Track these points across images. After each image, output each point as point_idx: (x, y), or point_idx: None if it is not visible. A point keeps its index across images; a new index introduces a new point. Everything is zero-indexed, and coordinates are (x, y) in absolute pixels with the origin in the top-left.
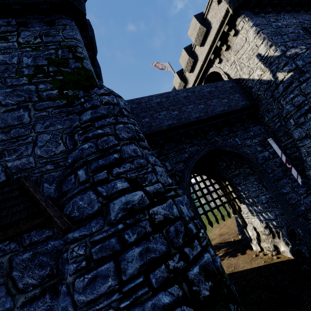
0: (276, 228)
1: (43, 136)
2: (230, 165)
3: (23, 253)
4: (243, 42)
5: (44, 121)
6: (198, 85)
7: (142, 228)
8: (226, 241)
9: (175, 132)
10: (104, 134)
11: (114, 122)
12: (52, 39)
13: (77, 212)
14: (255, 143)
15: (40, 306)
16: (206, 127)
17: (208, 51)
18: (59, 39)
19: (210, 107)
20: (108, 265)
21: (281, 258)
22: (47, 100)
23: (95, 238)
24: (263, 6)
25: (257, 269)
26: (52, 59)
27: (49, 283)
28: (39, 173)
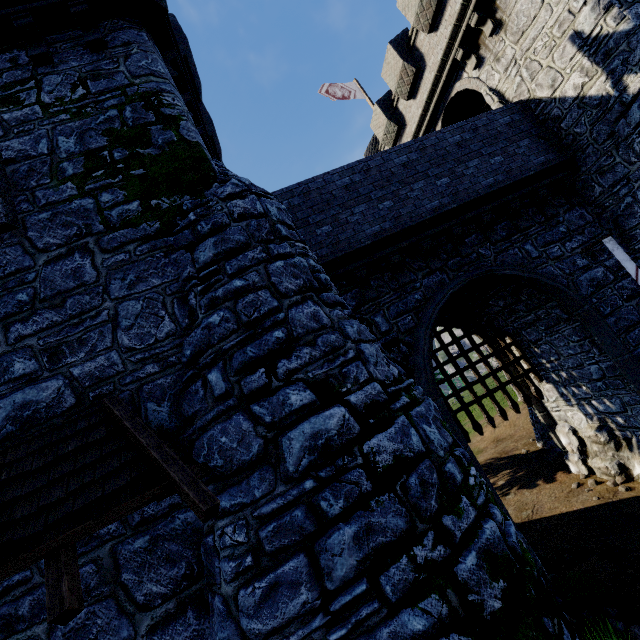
0: (623, 430)
1: (127, 305)
2: (515, 305)
3: (133, 539)
4: (536, 7)
5: (125, 274)
6: (430, 126)
7: (352, 484)
8: (510, 455)
9: (390, 249)
10: (247, 289)
11: (265, 257)
12: (107, 83)
13: (219, 458)
14: (573, 250)
15: (181, 632)
16: (458, 228)
17: (449, 42)
18: (121, 80)
19: (462, 180)
20: (296, 562)
21: (636, 490)
22: (122, 226)
23: (264, 510)
24: None
25: (582, 514)
26: (116, 131)
27: (189, 591)
28: (134, 384)
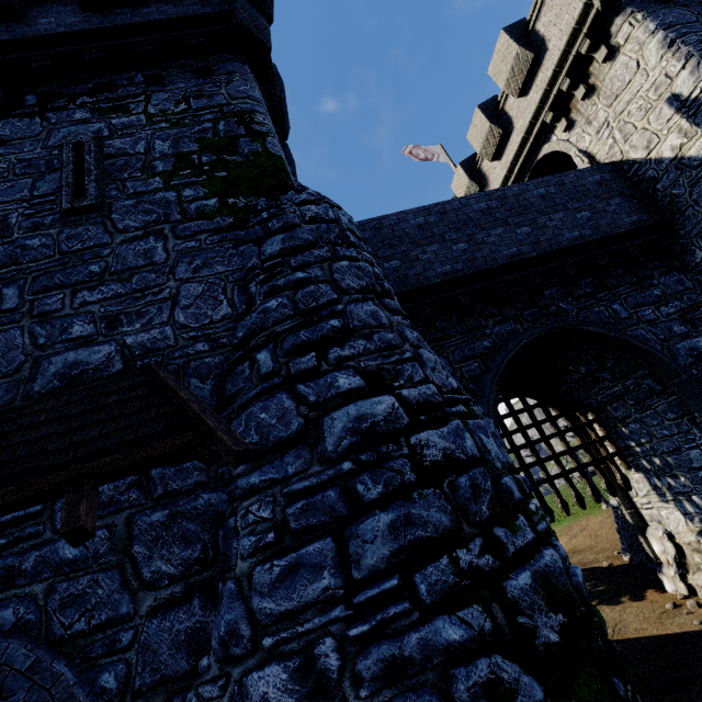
0: None
1: (189, 287)
2: (599, 372)
3: (151, 511)
4: (631, 72)
5: (193, 259)
6: None
7: (394, 472)
8: (589, 567)
9: (460, 290)
10: (309, 281)
11: (330, 256)
12: (207, 102)
13: (255, 434)
14: (668, 315)
15: (183, 620)
16: (537, 278)
17: (539, 106)
18: (220, 101)
19: (545, 231)
20: (322, 543)
21: None
22: (197, 218)
23: (295, 487)
24: None
25: (679, 638)
26: (208, 140)
27: (199, 576)
28: (182, 359)
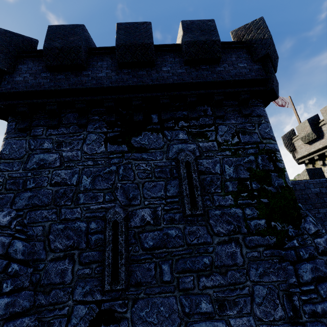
0: None
1: (258, 288)
2: None
3: None
4: None
5: (257, 266)
6: None
7: None
8: None
9: None
10: None
11: None
12: (249, 138)
13: None
14: None
15: None
16: None
17: None
18: (256, 138)
19: None
20: None
21: None
22: (256, 233)
23: None
24: None
25: None
26: (253, 170)
27: None
28: None
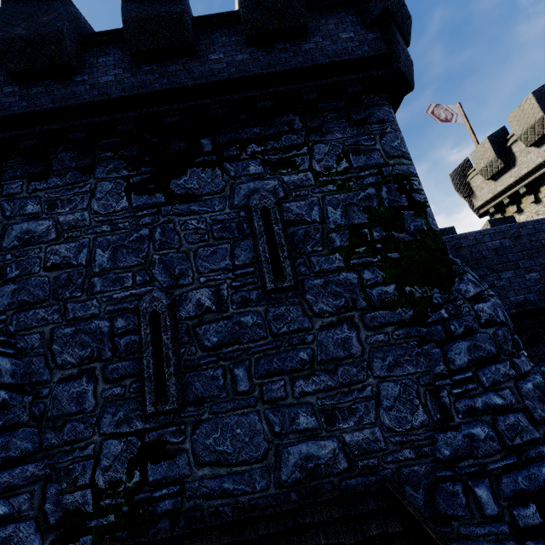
0: None
1: (387, 386)
2: None
3: None
4: None
5: (385, 355)
6: (544, 174)
7: None
8: None
9: (531, 320)
10: (506, 409)
11: (515, 375)
12: (366, 159)
13: None
14: None
15: None
16: None
17: None
18: (377, 159)
19: None
20: None
21: None
22: (381, 307)
23: None
24: None
25: None
26: (374, 210)
27: None
28: (394, 464)
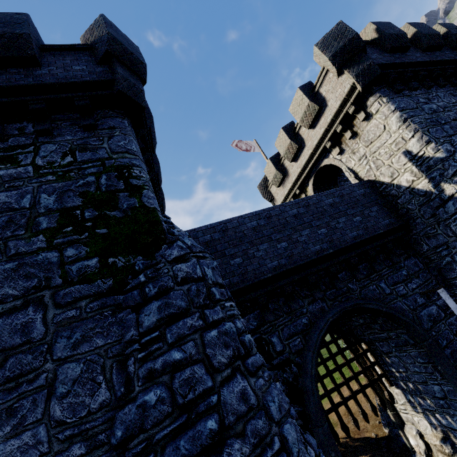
0: None
1: (67, 368)
2: (372, 324)
3: None
4: (380, 131)
5: (72, 332)
6: (305, 179)
7: None
8: (363, 437)
9: (285, 280)
10: (184, 363)
11: (201, 325)
12: (91, 155)
13: None
14: (413, 289)
15: None
16: (334, 268)
17: (322, 137)
18: (102, 154)
19: (335, 231)
20: None
21: None
22: (78, 281)
23: None
24: (405, 80)
25: None
26: (91, 194)
27: None
28: None
